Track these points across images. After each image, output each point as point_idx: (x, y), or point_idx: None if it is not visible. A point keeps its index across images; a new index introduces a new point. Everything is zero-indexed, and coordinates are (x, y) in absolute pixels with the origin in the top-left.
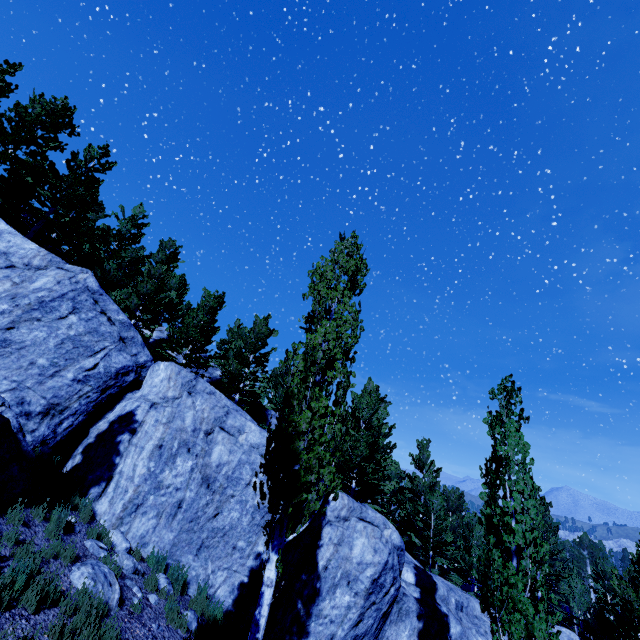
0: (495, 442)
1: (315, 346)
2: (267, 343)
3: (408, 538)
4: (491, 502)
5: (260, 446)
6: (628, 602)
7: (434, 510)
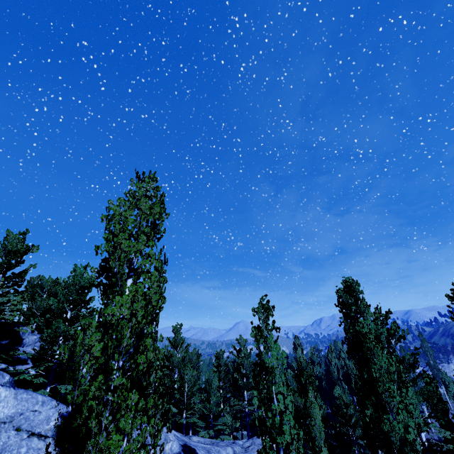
0: (261, 353)
1: (120, 325)
2: (23, 260)
3: (167, 408)
4: (261, 405)
5: (15, 417)
6: (299, 406)
7: (187, 380)
